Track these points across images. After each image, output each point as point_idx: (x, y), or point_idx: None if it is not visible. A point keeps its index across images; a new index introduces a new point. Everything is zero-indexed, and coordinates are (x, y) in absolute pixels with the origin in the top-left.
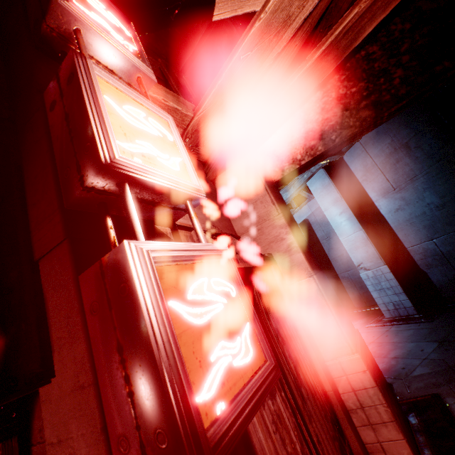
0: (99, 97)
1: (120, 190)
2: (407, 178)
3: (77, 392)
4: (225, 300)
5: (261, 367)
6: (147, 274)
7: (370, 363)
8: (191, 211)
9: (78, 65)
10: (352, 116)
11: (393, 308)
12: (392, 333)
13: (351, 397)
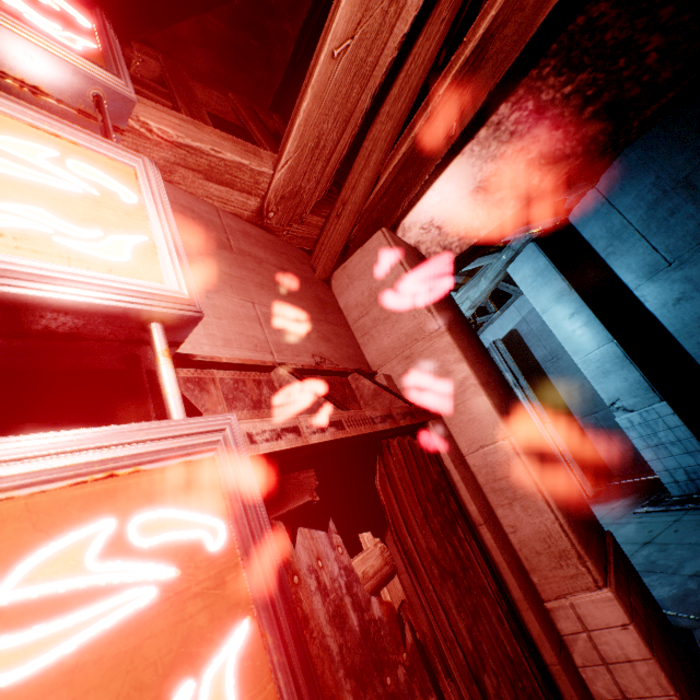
0: None
1: None
2: (692, 242)
3: None
4: (173, 570)
5: None
6: None
7: (638, 604)
8: (156, 346)
9: None
10: (568, 137)
11: (685, 479)
12: (687, 526)
13: (601, 676)
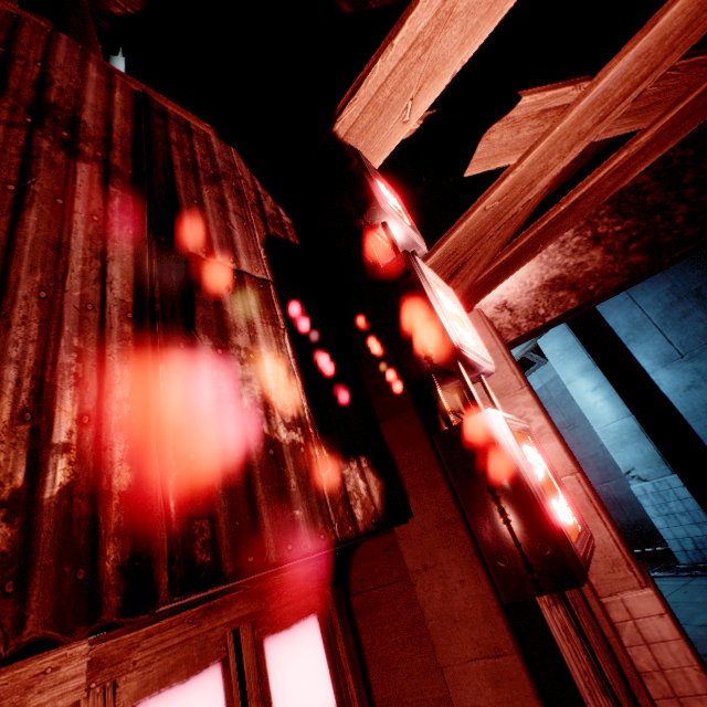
0: (434, 291)
1: (456, 367)
2: (701, 341)
3: (442, 527)
4: (541, 468)
5: (581, 533)
6: (509, 434)
7: (668, 609)
8: (487, 385)
9: (414, 265)
10: (617, 261)
11: (693, 548)
12: (695, 589)
13: (643, 653)
